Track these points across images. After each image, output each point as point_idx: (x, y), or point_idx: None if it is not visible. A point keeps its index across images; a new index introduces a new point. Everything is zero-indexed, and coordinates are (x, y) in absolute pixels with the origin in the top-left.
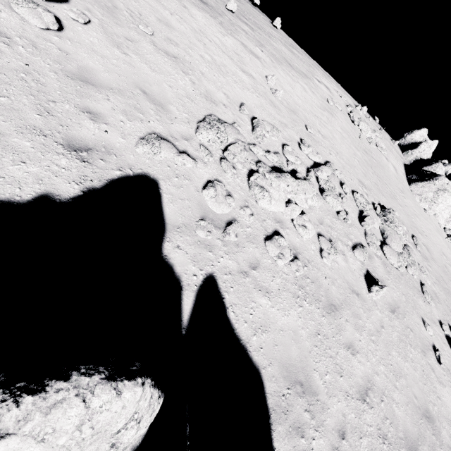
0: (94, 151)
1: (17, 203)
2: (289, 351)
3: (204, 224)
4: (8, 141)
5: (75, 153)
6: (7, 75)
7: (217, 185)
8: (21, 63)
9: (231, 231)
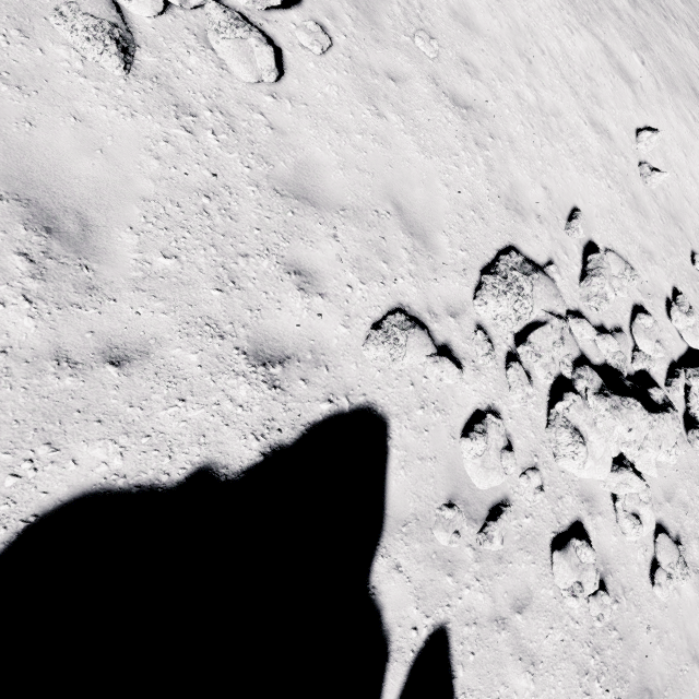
0: (293, 362)
1: (162, 488)
2: None
3: (450, 516)
4: (164, 357)
5: (263, 369)
6: (181, 206)
7: (491, 425)
8: (206, 171)
9: (496, 533)
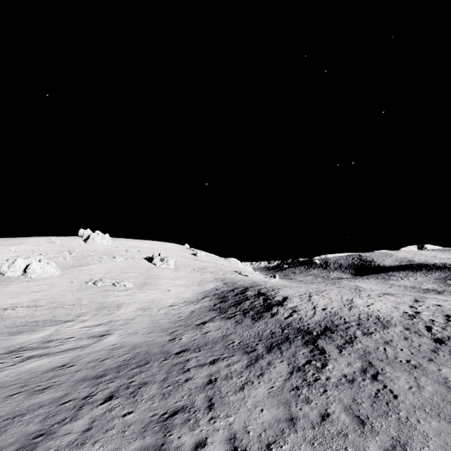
0: None
1: None
2: None
3: None
4: None
5: None
6: None
7: None
8: None
9: None
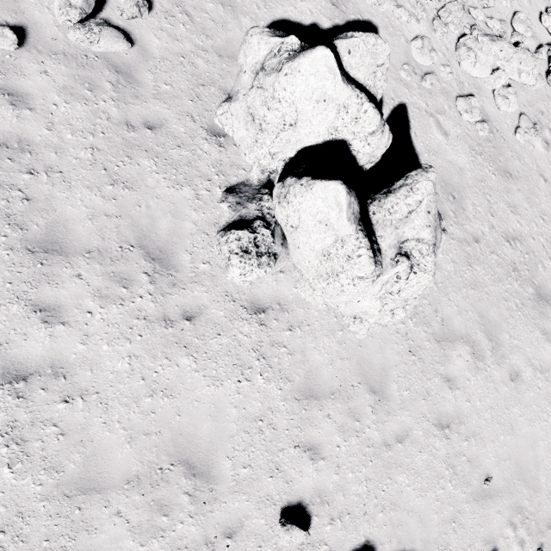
0: None
1: (303, 25)
2: (451, 176)
3: (406, 68)
4: None
5: None
6: None
7: (425, 40)
8: None
9: (428, 79)
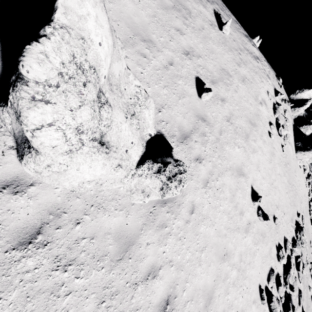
0: None
1: None
2: None
3: None
4: None
5: None
6: None
7: None
8: None
9: None
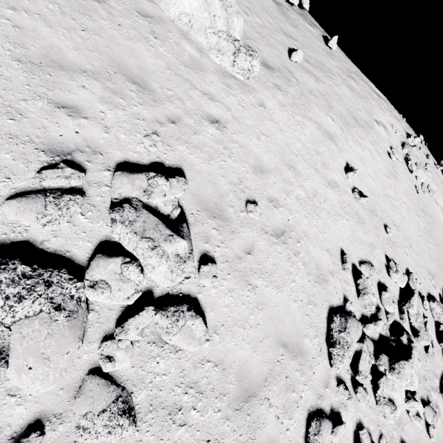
0: None
1: None
2: None
3: None
4: None
5: None
6: None
7: (363, 438)
8: (203, 442)
9: None
